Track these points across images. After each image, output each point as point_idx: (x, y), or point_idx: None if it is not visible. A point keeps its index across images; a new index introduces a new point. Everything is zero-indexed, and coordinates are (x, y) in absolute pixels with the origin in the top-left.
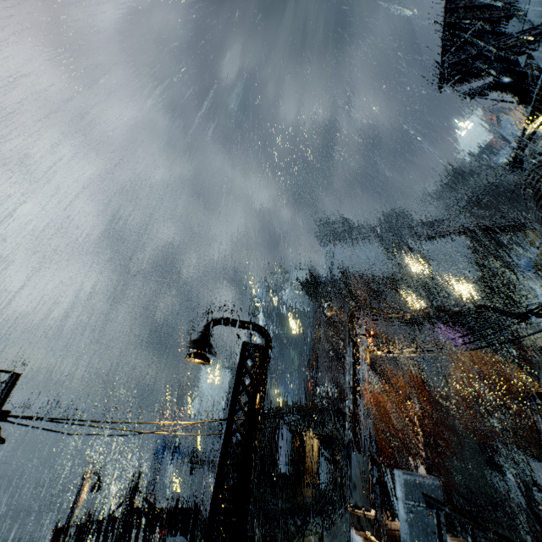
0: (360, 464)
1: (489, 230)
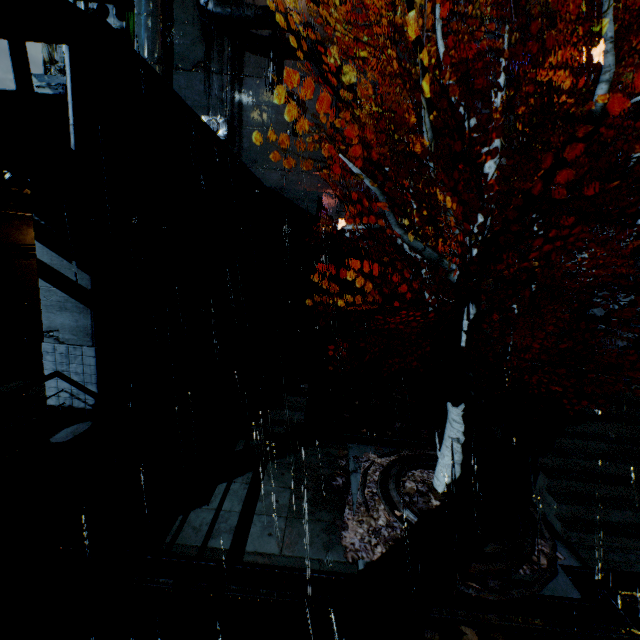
0: None
1: None
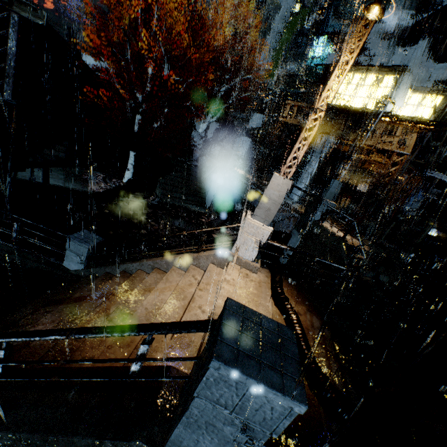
0: None
1: None
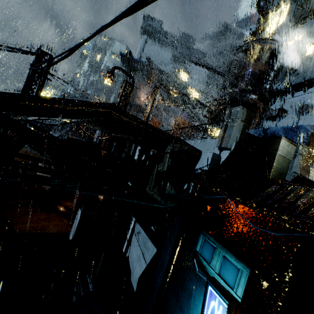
0: None
1: (217, 72)
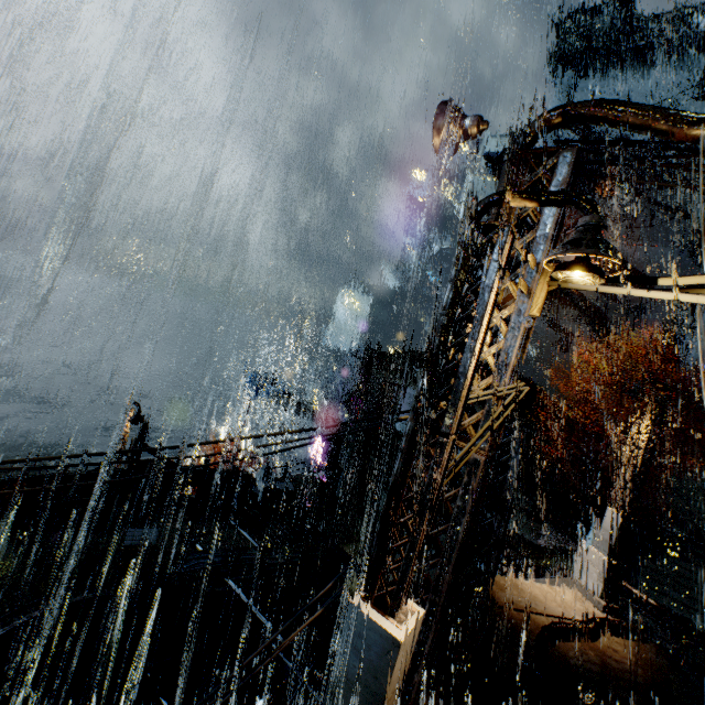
0: (366, 651)
1: None
